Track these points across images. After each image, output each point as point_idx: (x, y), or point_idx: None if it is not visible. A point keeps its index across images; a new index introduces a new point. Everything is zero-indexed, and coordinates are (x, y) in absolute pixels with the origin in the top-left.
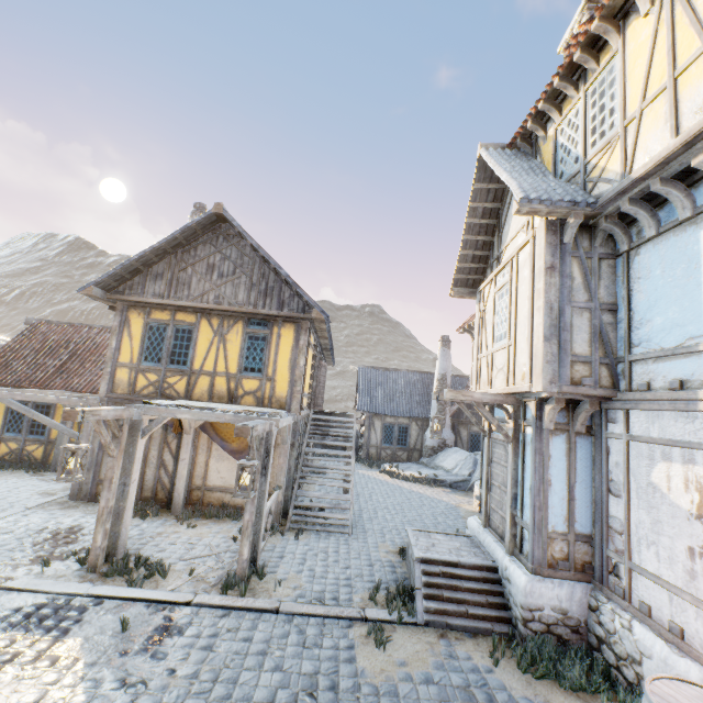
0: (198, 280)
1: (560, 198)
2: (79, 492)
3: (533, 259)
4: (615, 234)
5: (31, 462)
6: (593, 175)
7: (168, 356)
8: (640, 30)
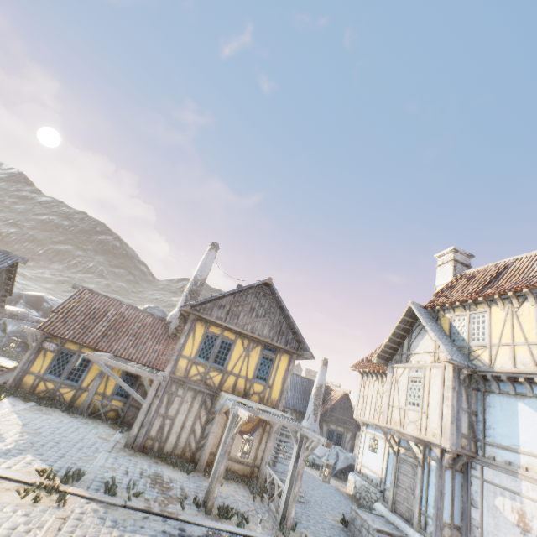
0: (244, 315)
1: (464, 362)
2: (132, 442)
3: (443, 379)
4: (479, 382)
5: (63, 403)
6: (473, 354)
7: (214, 357)
8: (498, 312)
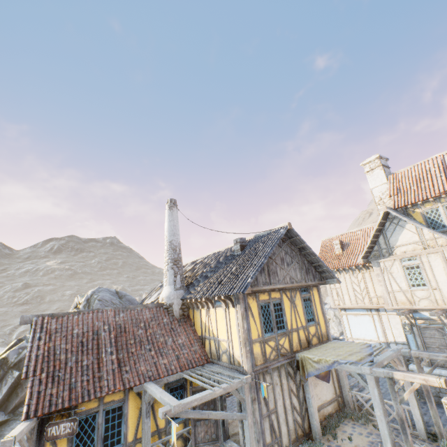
0: (279, 269)
1: None
2: None
3: (446, 260)
4: None
5: None
6: None
7: (275, 325)
8: None
